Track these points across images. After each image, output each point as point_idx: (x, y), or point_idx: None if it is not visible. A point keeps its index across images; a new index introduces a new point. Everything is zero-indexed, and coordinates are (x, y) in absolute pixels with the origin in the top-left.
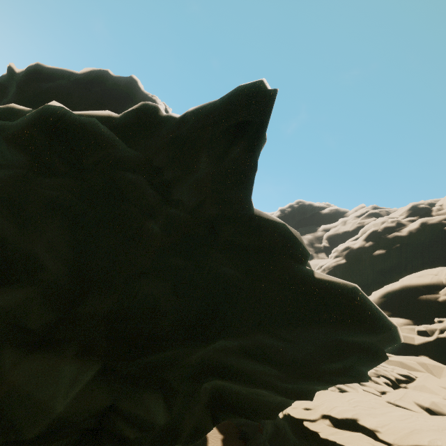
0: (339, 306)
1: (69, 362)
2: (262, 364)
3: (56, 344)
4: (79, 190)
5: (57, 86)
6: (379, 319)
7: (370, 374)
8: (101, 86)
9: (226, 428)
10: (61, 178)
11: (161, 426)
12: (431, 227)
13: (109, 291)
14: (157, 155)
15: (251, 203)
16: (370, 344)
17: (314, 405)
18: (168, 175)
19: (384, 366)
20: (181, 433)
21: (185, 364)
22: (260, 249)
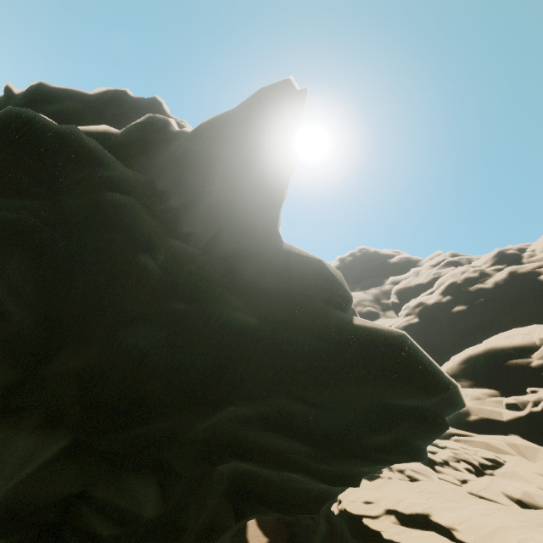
0: (381, 358)
1: (25, 435)
2: (288, 439)
3: (12, 413)
4: (48, 214)
5: (64, 109)
6: (433, 375)
7: (448, 458)
8: (118, 109)
9: (273, 529)
10: (27, 199)
11: (151, 520)
12: (521, 277)
13: (86, 344)
14: (161, 176)
15: (278, 235)
16: (424, 409)
17: (377, 498)
18: (175, 202)
19: (465, 448)
20: (183, 531)
21: (189, 439)
22: (288, 291)
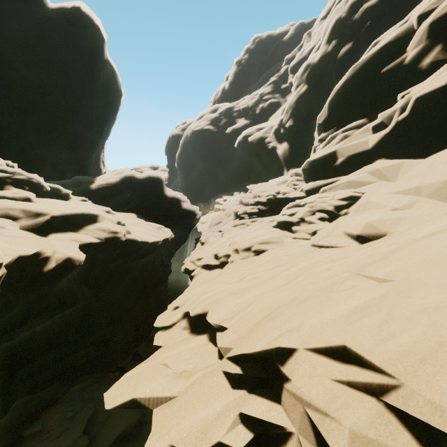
0: None
1: None
2: None
3: None
4: None
5: None
6: None
7: (303, 215)
8: None
9: None
10: None
11: None
12: None
13: None
14: None
15: None
16: None
17: (184, 300)
18: None
19: (323, 197)
20: None
21: None
22: None
